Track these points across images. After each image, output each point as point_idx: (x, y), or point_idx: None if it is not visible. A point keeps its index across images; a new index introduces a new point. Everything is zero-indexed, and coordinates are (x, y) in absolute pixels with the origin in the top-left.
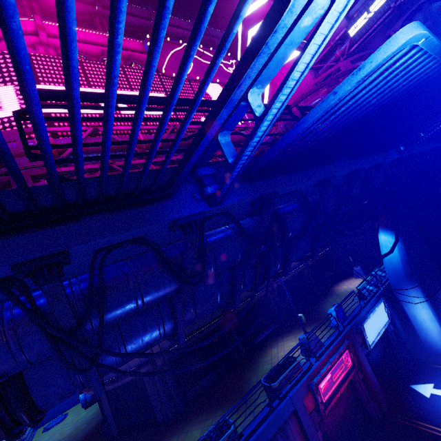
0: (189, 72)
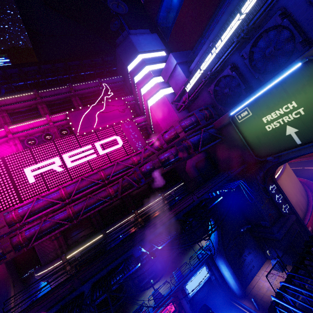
0: (94, 126)
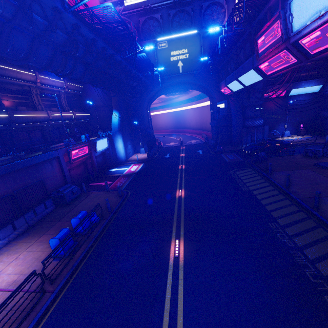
0: None
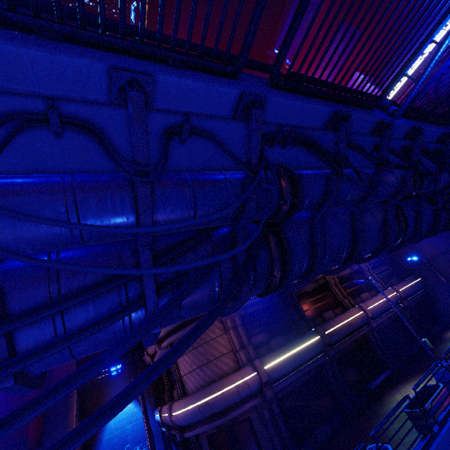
0: None
